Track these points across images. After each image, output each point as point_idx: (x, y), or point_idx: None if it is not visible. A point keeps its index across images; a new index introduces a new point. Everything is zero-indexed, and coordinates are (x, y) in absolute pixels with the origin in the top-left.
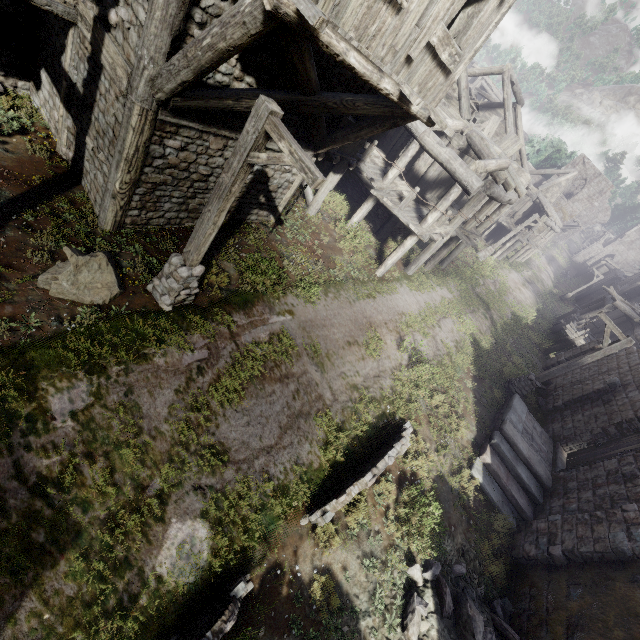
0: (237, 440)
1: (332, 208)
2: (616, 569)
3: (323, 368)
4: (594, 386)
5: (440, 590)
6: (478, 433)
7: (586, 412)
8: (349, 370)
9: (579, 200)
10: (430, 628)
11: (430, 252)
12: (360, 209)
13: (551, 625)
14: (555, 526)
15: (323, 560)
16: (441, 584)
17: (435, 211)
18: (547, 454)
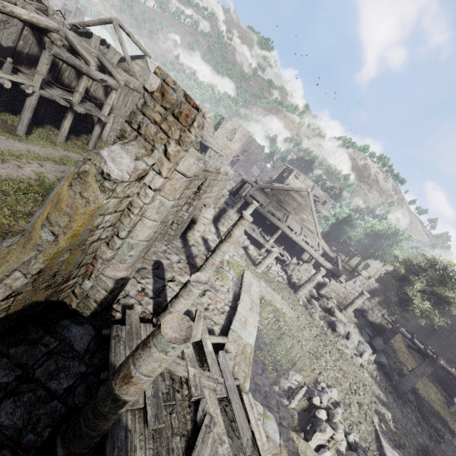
0: None
1: None
2: None
3: None
4: None
5: None
6: None
7: None
8: None
9: (236, 141)
10: None
11: (27, 109)
12: None
13: None
14: None
15: None
16: None
17: None
18: None
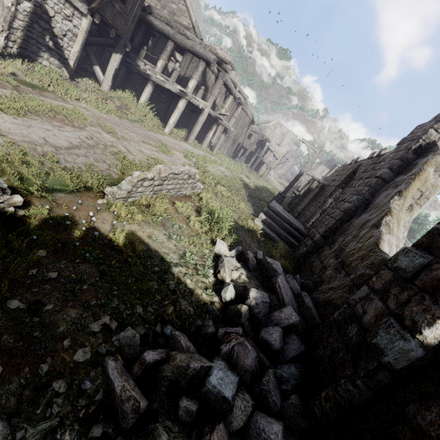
0: (12, 129)
1: (124, 98)
2: (350, 220)
3: (118, 139)
4: (314, 193)
5: (243, 256)
6: (255, 213)
7: (314, 204)
8: (144, 149)
9: (284, 145)
10: (240, 275)
11: (199, 124)
12: (143, 92)
13: (326, 264)
14: (313, 233)
15: (126, 227)
16: (243, 252)
17: (192, 79)
18: (300, 225)
